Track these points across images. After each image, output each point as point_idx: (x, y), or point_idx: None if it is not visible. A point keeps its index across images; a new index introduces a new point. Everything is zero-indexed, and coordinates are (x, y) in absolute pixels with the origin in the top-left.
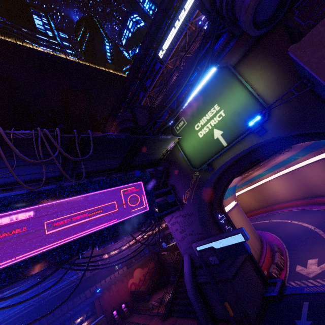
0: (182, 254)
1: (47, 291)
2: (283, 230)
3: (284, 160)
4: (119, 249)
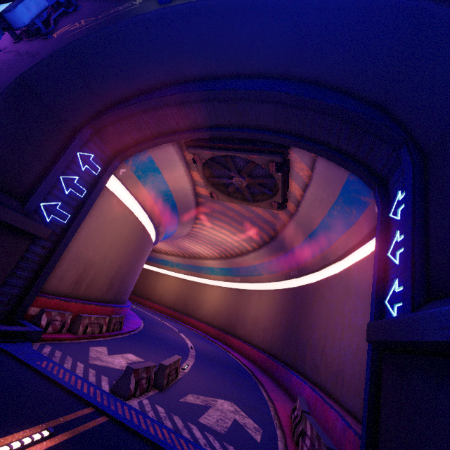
0: None
1: None
2: (159, 329)
3: (249, 267)
4: None
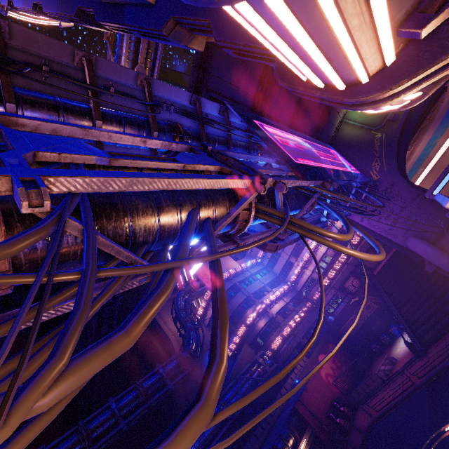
0: (403, 244)
1: (234, 398)
2: None
3: (420, 156)
4: (282, 336)
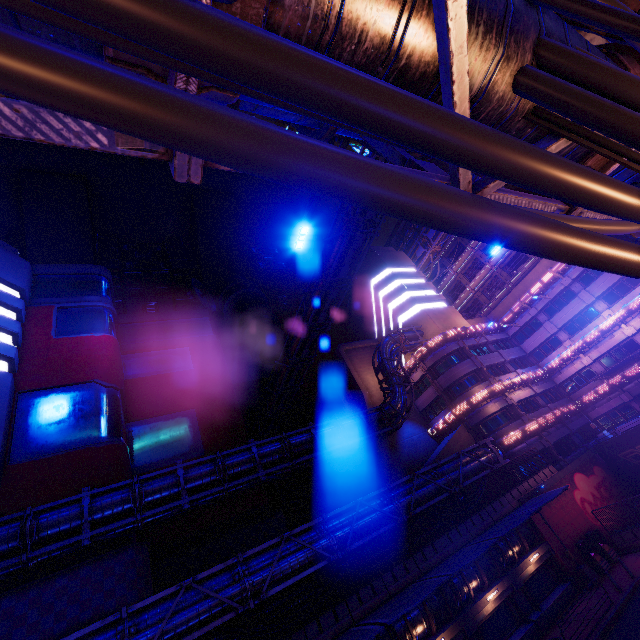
0: None
1: (454, 473)
2: None
3: None
4: (523, 432)
